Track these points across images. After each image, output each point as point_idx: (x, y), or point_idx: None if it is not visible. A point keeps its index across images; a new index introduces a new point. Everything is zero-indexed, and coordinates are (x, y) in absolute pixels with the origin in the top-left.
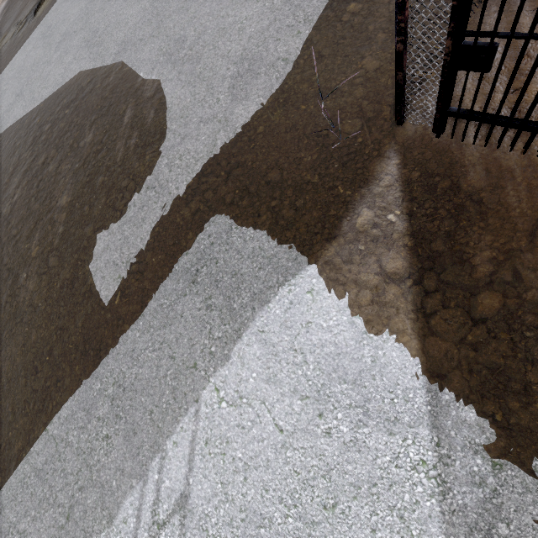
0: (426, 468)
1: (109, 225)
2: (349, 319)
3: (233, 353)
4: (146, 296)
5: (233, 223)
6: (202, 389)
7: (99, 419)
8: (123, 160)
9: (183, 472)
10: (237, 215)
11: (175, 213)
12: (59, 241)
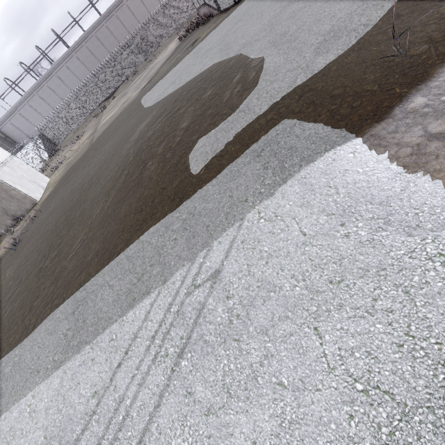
0: (443, 259)
1: (208, 134)
2: (385, 166)
3: (277, 191)
4: (222, 168)
5: (297, 122)
6: (247, 213)
7: (173, 231)
8: (227, 100)
9: (221, 258)
10: (301, 118)
11: (254, 122)
12: (175, 145)
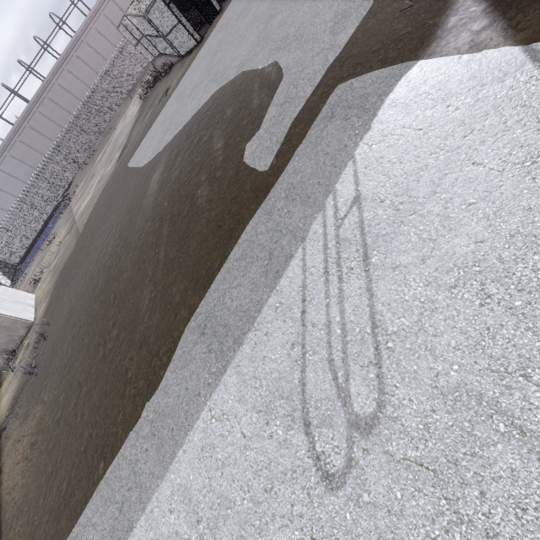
0: (535, 78)
1: (258, 136)
2: (455, 63)
3: (372, 124)
4: (296, 147)
5: (352, 82)
6: (354, 151)
7: (279, 210)
8: (259, 105)
9: (352, 189)
10: (354, 77)
11: (306, 103)
12: (221, 164)
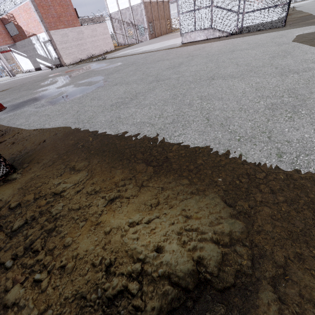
0: None
1: None
2: None
3: None
4: None
5: None
6: None
7: None
8: None
9: None
10: None
11: None
12: None
